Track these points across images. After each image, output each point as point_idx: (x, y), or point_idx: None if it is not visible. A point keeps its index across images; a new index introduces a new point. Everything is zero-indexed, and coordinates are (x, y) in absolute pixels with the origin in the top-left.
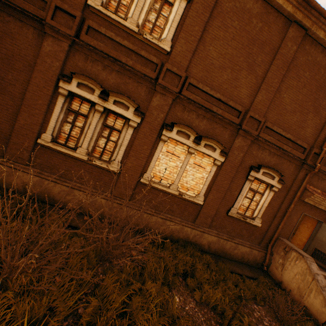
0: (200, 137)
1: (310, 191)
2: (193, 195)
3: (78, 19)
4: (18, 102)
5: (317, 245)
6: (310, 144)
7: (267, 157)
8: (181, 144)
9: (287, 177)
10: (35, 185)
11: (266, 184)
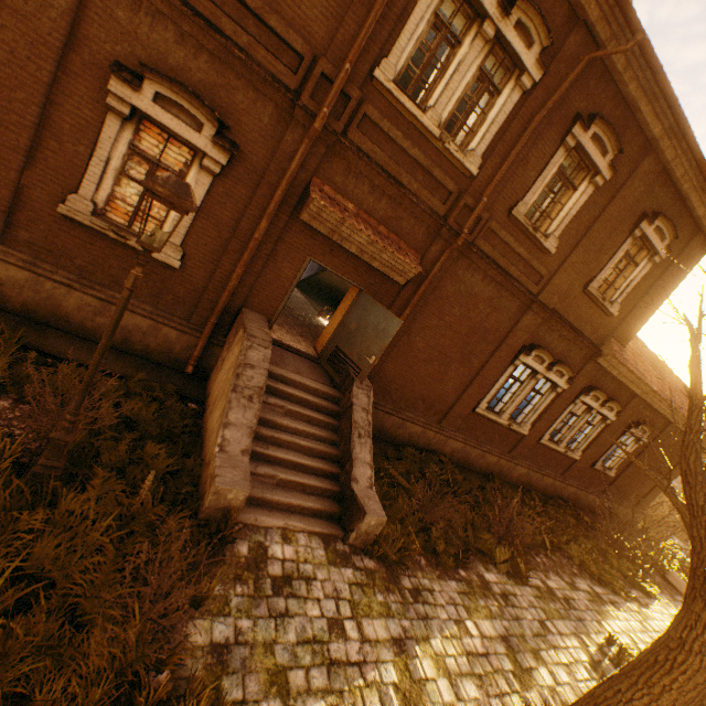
0: None
1: (310, 192)
2: None
3: None
4: None
5: (341, 340)
6: (321, 49)
7: (177, 50)
8: None
9: (253, 141)
10: None
11: (188, 147)
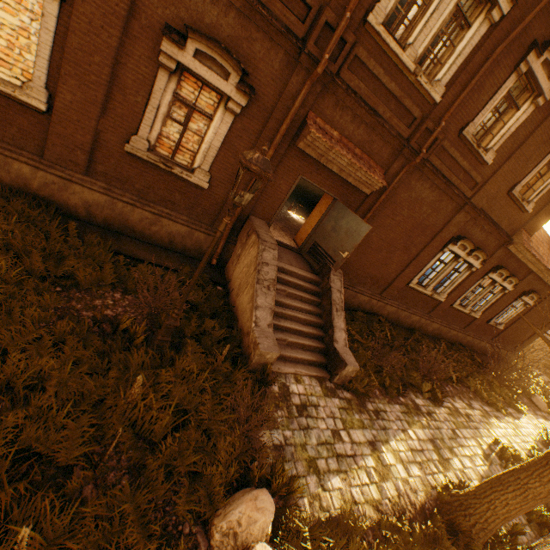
0: None
1: (308, 125)
2: (17, 82)
3: None
4: None
5: (318, 238)
6: None
7: (211, 9)
8: None
9: (265, 84)
10: None
11: (216, 92)
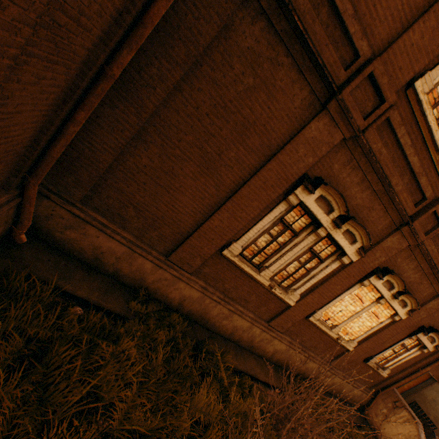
0: (402, 291)
1: None
2: (347, 339)
3: (385, 107)
4: (222, 192)
5: (418, 399)
6: None
7: None
8: (375, 290)
9: None
10: (194, 302)
11: (419, 342)
